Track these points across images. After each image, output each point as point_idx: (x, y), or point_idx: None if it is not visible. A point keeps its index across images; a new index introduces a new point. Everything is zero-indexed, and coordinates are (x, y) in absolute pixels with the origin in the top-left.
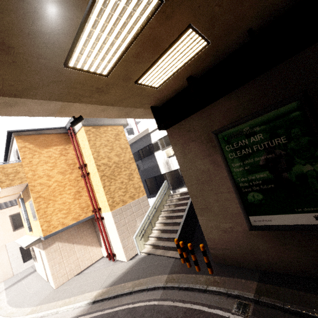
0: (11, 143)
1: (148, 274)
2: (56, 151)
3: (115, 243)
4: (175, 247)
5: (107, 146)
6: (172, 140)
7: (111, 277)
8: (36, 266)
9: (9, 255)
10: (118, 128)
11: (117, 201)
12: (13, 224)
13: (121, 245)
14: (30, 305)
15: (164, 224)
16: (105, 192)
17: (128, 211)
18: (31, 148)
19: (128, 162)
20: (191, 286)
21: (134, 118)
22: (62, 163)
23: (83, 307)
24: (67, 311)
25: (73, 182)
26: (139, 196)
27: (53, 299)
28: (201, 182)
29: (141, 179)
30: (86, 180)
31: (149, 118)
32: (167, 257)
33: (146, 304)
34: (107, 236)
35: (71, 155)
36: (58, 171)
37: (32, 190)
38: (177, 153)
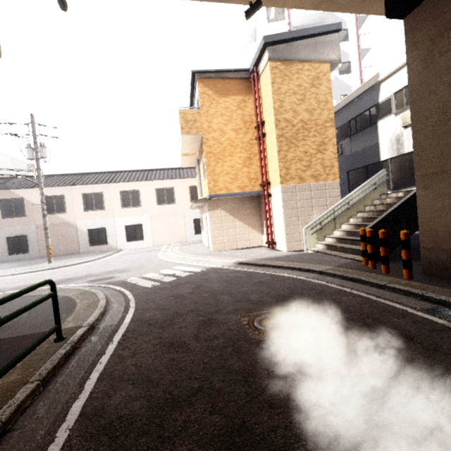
0: (194, 92)
1: (307, 262)
2: (234, 102)
3: (277, 228)
4: (359, 249)
5: (296, 94)
6: (410, 39)
7: (264, 256)
8: (203, 237)
9: (185, 222)
10: (320, 67)
11: (292, 175)
12: (191, 196)
13: (284, 230)
14: (192, 254)
15: (355, 226)
16: (278, 158)
17: (305, 194)
18: (209, 95)
19: (324, 124)
20: (360, 278)
21: (345, 10)
22: (238, 118)
23: (230, 264)
24: (217, 263)
25: (245, 144)
26: (327, 179)
27: (209, 255)
28: (450, 117)
29: (342, 170)
30: (260, 145)
31: (377, 11)
32: (342, 257)
33: (291, 277)
34: (271, 219)
35: (250, 110)
36: (232, 127)
37: (205, 143)
38: (412, 66)
